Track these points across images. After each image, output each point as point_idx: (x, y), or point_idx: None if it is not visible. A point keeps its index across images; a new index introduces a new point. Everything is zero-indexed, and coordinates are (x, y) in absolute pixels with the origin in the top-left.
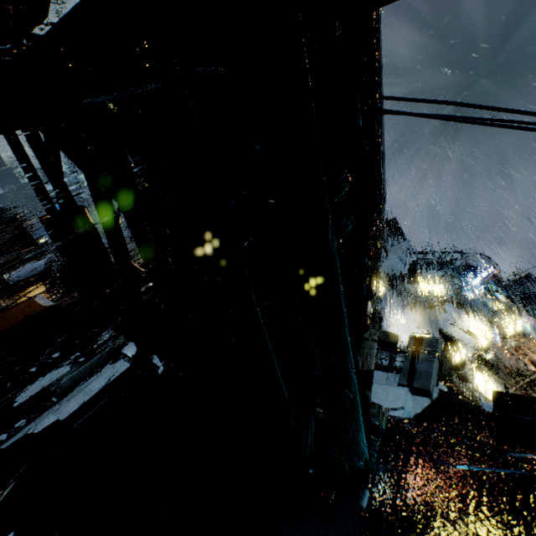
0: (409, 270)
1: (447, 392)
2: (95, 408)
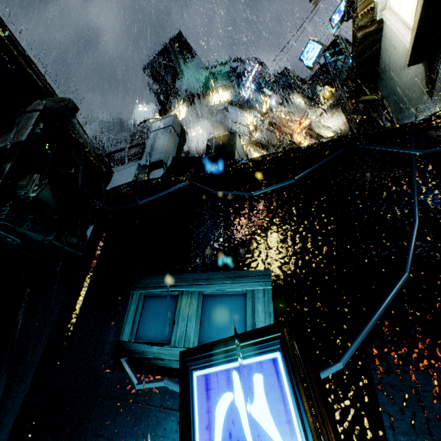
0: (203, 87)
1: (178, 156)
2: None
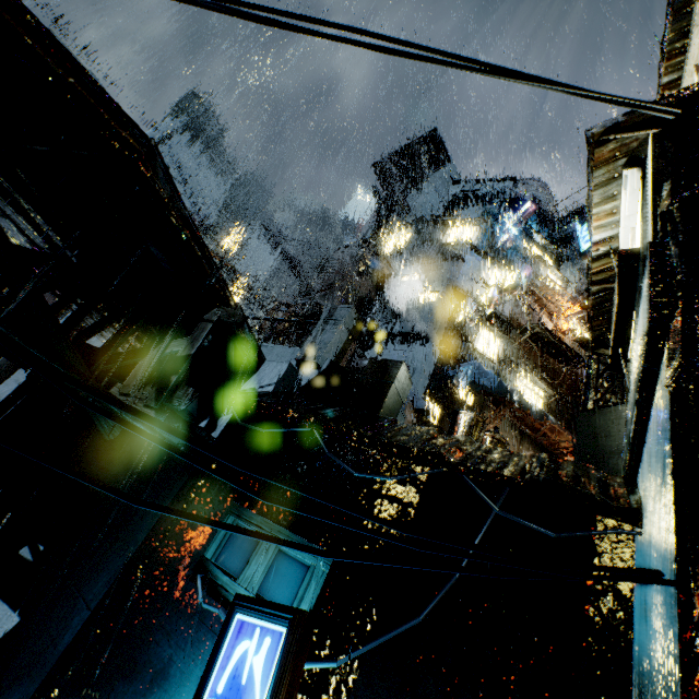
0: (445, 209)
1: (336, 363)
2: (6, 414)
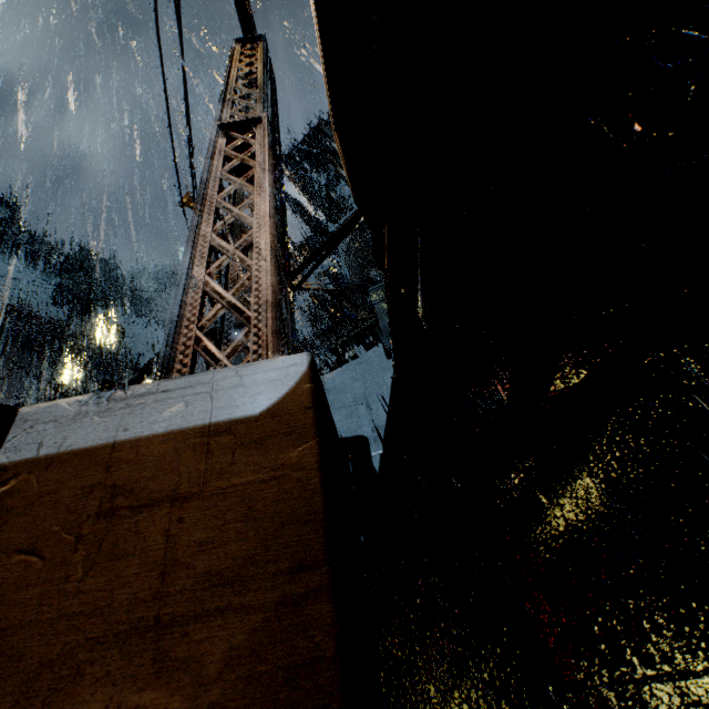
0: None
1: None
2: None
